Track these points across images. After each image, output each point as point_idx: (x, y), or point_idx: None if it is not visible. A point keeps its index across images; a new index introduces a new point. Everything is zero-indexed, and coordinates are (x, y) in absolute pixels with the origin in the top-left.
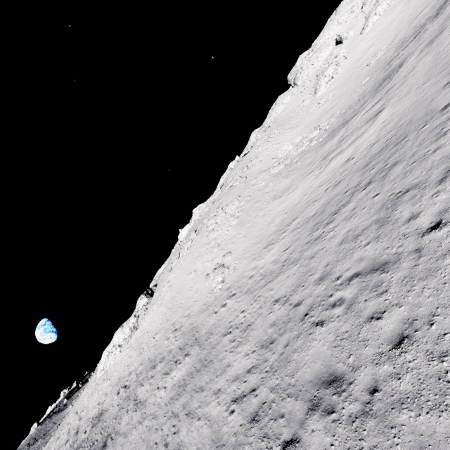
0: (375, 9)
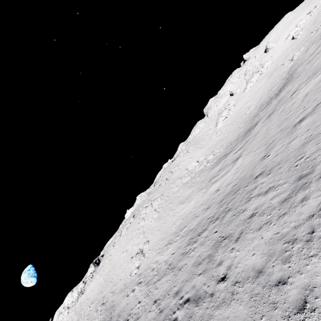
0: (251, 79)
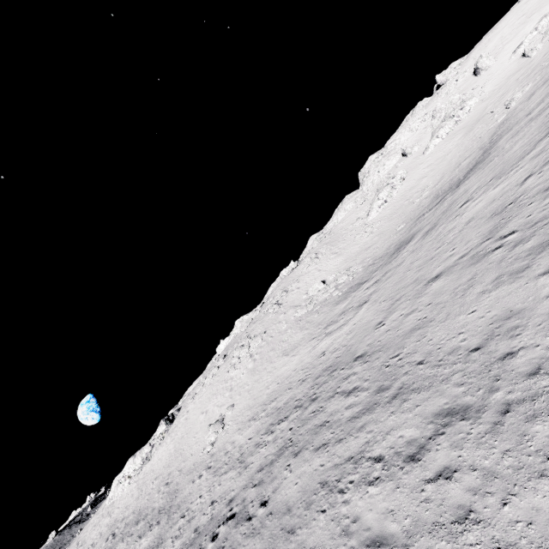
0: (438, 131)
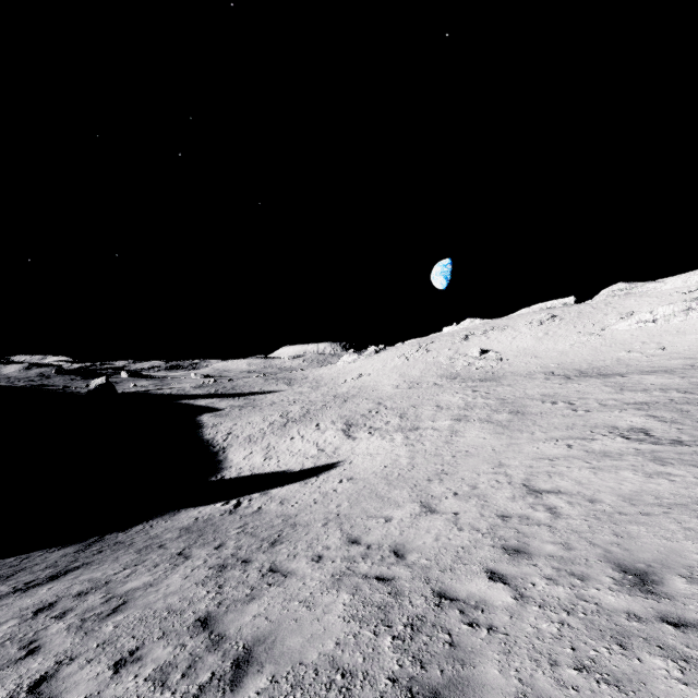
0: None
